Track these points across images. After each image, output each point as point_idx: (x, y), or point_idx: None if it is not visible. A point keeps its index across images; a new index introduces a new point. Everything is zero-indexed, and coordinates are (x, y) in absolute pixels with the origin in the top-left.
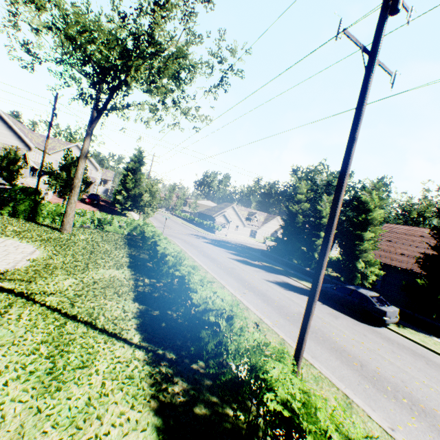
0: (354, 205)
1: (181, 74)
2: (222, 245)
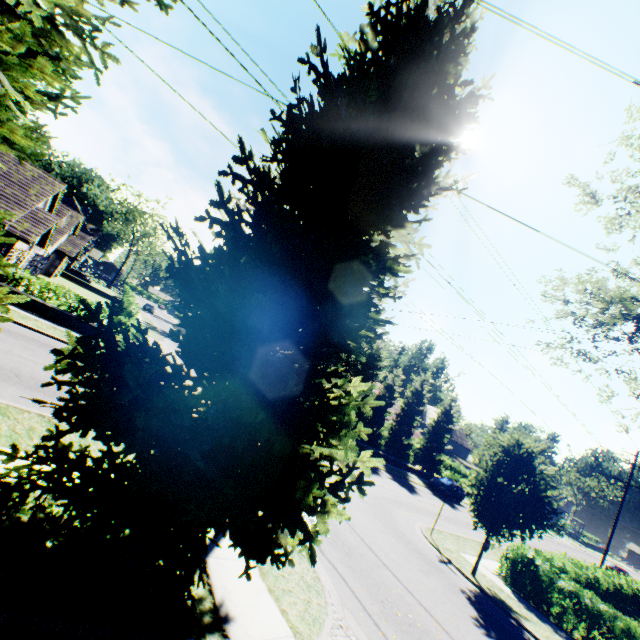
0: (415, 391)
1: None
2: None
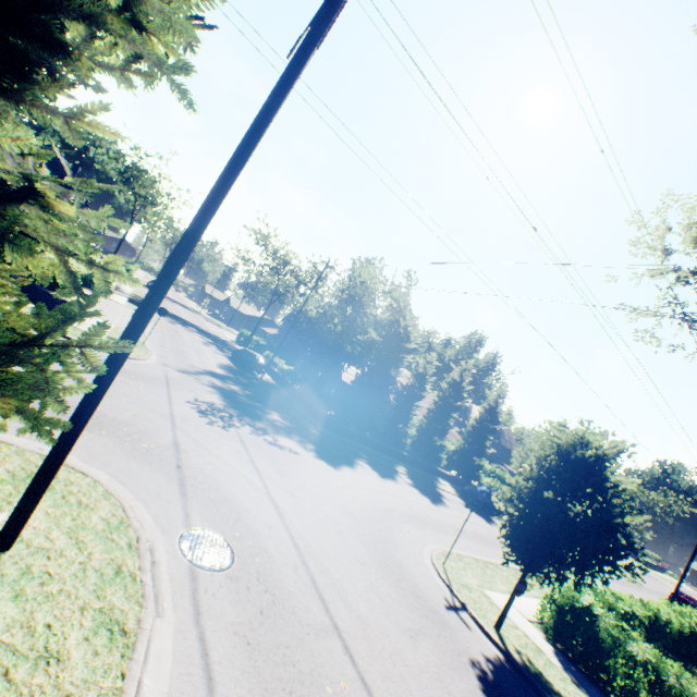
0: (453, 382)
1: None
2: (320, 445)
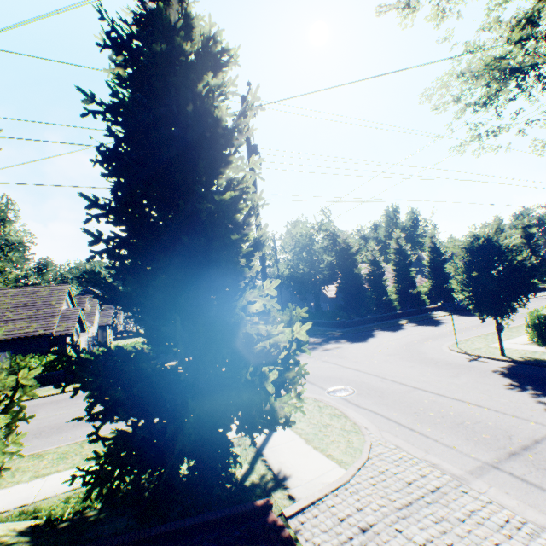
0: (395, 251)
1: (545, 90)
2: (347, 338)
